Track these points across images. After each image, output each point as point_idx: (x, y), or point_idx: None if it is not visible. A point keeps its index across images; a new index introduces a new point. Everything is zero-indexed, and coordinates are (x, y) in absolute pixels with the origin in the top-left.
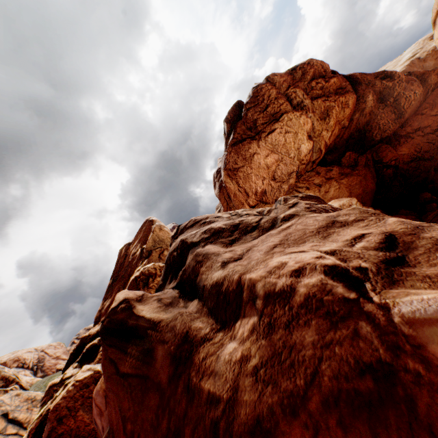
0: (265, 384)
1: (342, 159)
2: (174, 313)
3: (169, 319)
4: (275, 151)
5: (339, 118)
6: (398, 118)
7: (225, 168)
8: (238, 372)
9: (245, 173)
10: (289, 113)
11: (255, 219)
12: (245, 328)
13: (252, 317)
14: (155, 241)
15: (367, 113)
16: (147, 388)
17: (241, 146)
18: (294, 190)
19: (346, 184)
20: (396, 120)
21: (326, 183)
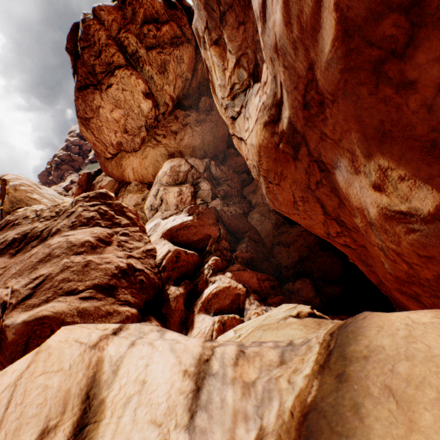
0: None
1: (200, 104)
2: None
3: None
4: (119, 106)
5: (177, 72)
6: None
7: (77, 115)
8: None
9: (97, 125)
10: (121, 70)
11: (43, 227)
12: None
13: None
14: (13, 202)
15: None
16: None
17: (87, 95)
18: (153, 138)
19: (200, 131)
20: None
21: (183, 130)
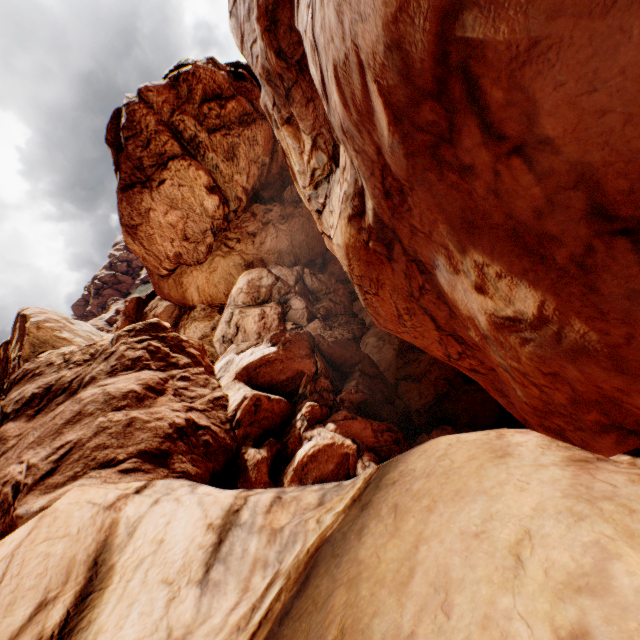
0: None
1: (284, 194)
2: None
3: None
4: (176, 207)
5: (251, 157)
6: None
7: (121, 222)
8: None
9: (147, 233)
10: (175, 161)
11: (73, 376)
12: None
13: None
14: (35, 345)
15: None
16: None
17: (133, 196)
18: (223, 244)
19: (287, 230)
20: None
21: (263, 230)
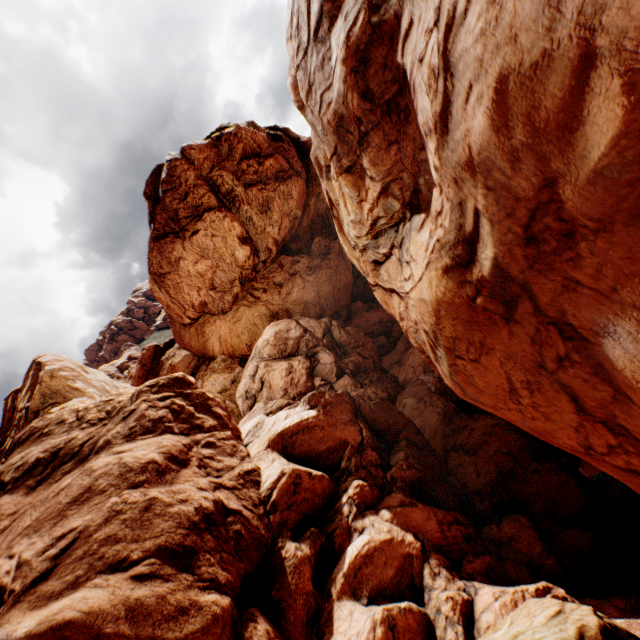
0: None
1: (312, 246)
2: None
3: None
4: (206, 256)
5: (284, 210)
6: None
7: (150, 270)
8: None
9: (174, 282)
10: (211, 212)
11: (85, 438)
12: None
13: None
14: (46, 395)
15: (324, 199)
16: None
17: (165, 245)
18: (249, 294)
19: (314, 281)
20: None
21: (290, 281)
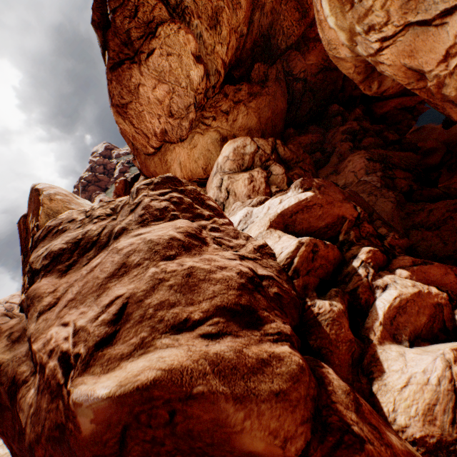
0: (33, 426)
1: (252, 74)
2: (14, 354)
3: (9, 361)
4: (163, 80)
5: (232, 24)
6: (303, 18)
7: (112, 103)
8: (29, 413)
9: (136, 111)
10: (165, 25)
11: (99, 229)
12: (37, 381)
13: (39, 375)
14: (49, 215)
15: (268, 12)
16: (4, 409)
17: (122, 73)
18: (201, 123)
19: (255, 108)
20: (301, 20)
21: (235, 108)
